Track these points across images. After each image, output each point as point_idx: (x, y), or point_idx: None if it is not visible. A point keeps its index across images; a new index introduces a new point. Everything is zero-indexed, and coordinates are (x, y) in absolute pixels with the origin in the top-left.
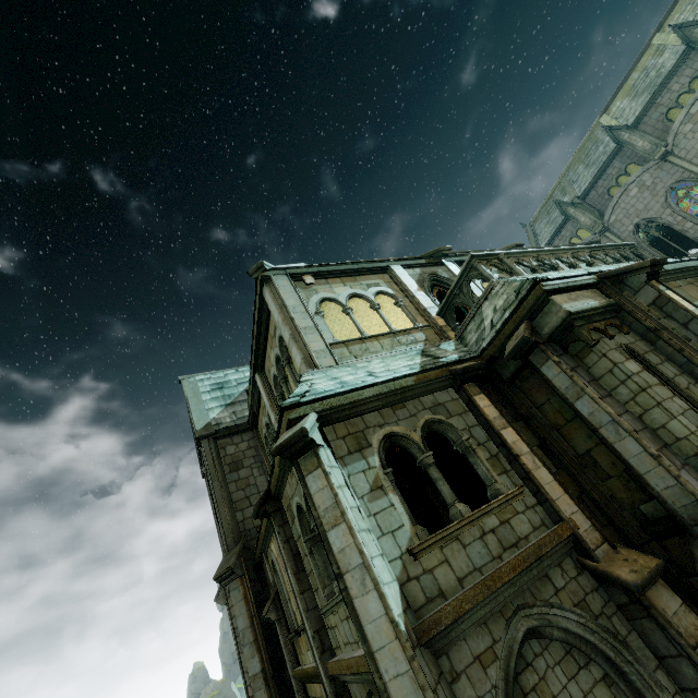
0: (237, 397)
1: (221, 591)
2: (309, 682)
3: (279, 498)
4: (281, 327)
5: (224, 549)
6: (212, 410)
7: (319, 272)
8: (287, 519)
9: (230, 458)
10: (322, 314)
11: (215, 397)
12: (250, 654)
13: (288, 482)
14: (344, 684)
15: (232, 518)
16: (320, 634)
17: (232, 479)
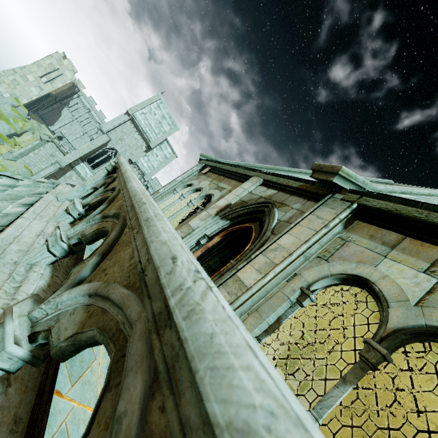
0: None
1: None
2: None
3: None
4: None
5: None
6: None
7: (214, 166)
8: None
9: None
10: (175, 191)
11: None
12: None
13: None
14: None
15: None
16: None
17: None
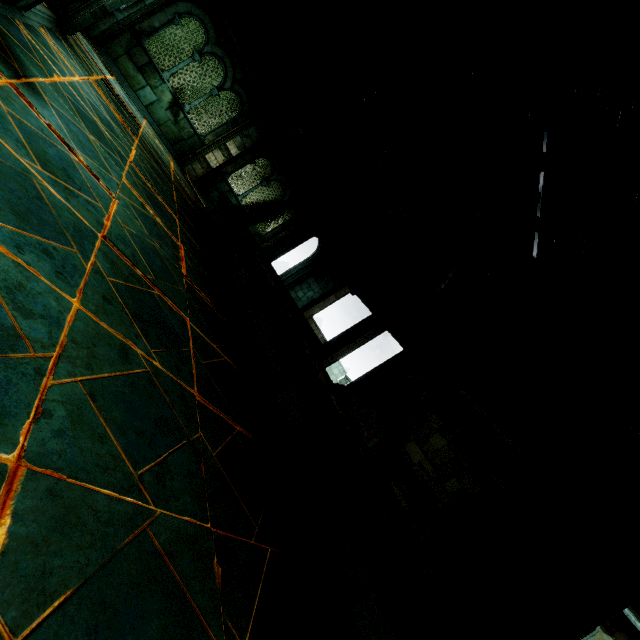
0: None
1: None
2: None
3: None
4: None
5: None
6: None
7: None
8: None
9: None
10: None
11: None
12: None
13: None
14: None
15: None
16: None
17: None
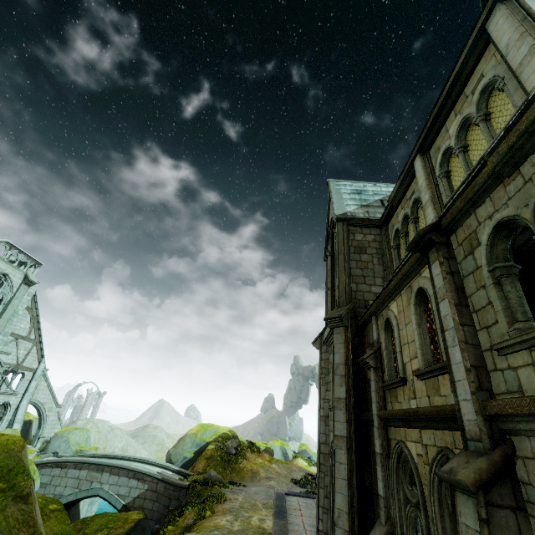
0: (371, 202)
1: (318, 339)
2: (398, 425)
3: (448, 235)
4: (512, 47)
5: (328, 312)
6: (349, 206)
7: None
8: (454, 255)
9: (356, 243)
10: None
11: (353, 198)
12: (338, 383)
13: (489, 199)
14: (502, 434)
15: (348, 285)
16: (477, 371)
17: (354, 258)
